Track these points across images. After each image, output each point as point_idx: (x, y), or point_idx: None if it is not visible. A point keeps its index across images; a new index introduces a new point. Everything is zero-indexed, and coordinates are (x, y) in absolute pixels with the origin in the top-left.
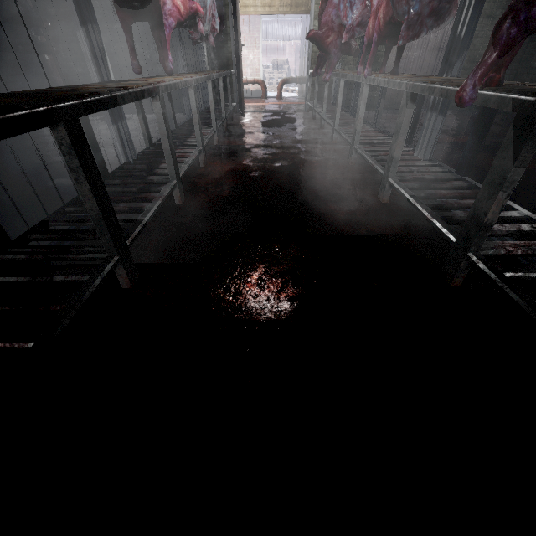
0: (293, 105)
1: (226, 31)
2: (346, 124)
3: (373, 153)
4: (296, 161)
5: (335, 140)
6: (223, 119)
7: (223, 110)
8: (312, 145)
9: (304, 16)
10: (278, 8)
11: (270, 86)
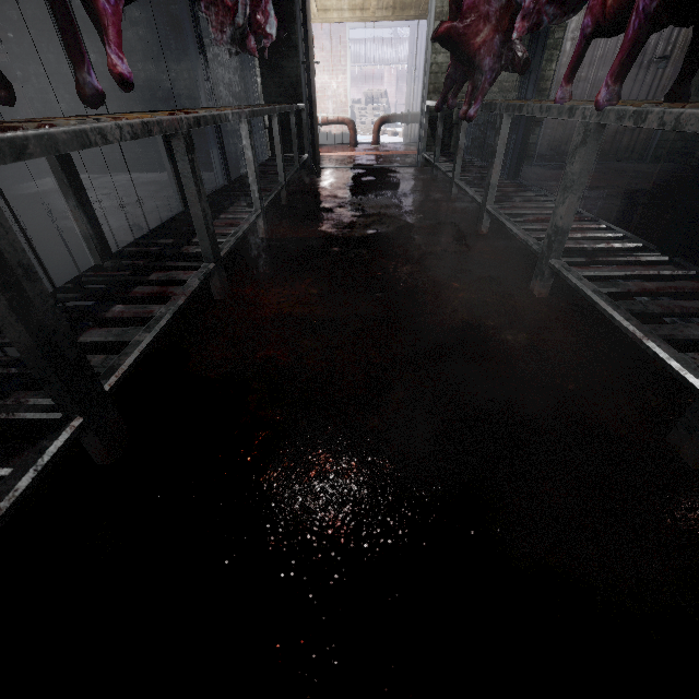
0: (397, 157)
1: (291, 41)
2: (505, 197)
3: (611, 288)
4: (418, 283)
5: (485, 228)
6: (279, 186)
7: (280, 171)
8: (443, 238)
9: (413, 23)
10: (374, 12)
11: (361, 127)
